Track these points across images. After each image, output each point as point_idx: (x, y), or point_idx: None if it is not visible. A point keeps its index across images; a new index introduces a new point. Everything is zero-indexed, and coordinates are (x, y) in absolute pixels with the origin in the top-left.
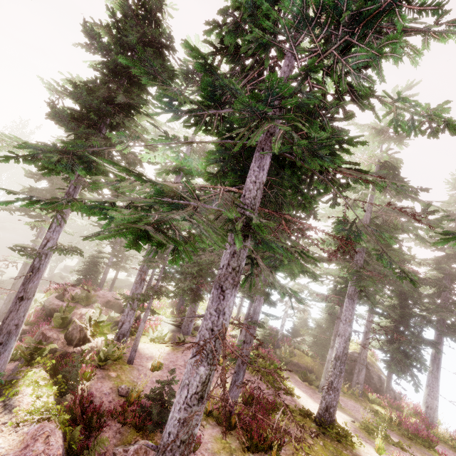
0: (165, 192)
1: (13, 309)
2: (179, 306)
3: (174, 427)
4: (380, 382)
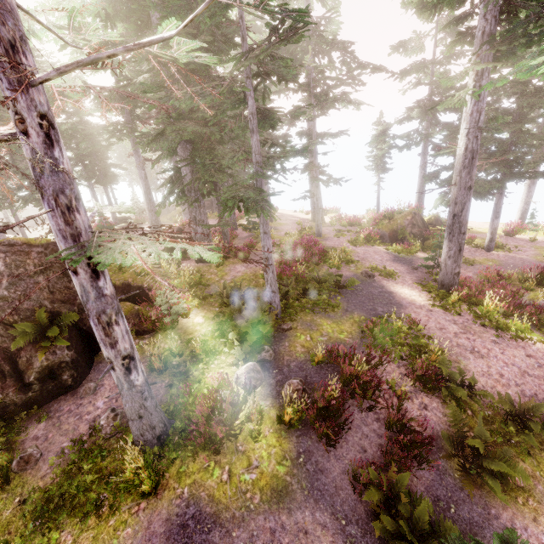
0: None
1: None
2: None
3: None
4: None
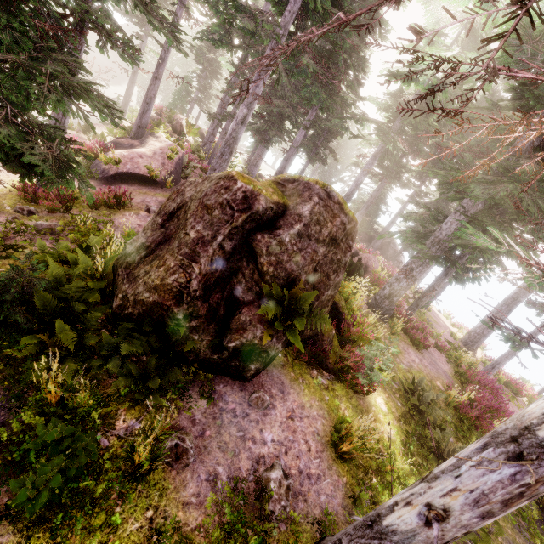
0: (238, 5)
1: (152, 84)
2: (250, 158)
3: (230, 132)
4: (392, 256)
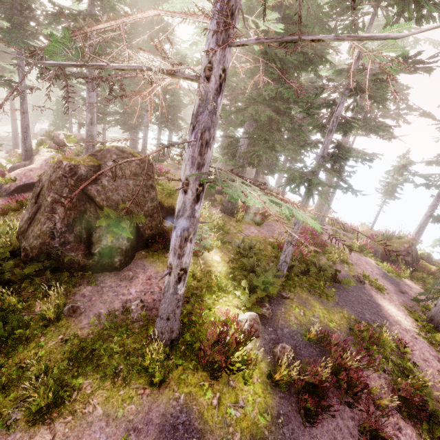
0: None
1: (23, 118)
2: None
3: (86, 132)
4: None
